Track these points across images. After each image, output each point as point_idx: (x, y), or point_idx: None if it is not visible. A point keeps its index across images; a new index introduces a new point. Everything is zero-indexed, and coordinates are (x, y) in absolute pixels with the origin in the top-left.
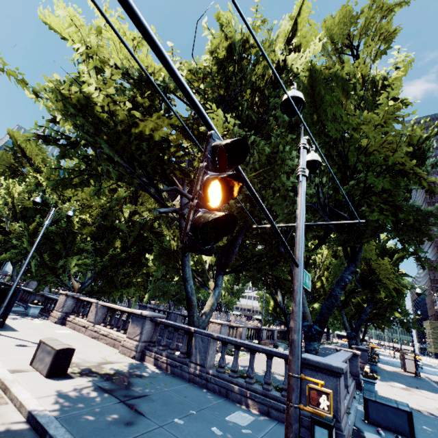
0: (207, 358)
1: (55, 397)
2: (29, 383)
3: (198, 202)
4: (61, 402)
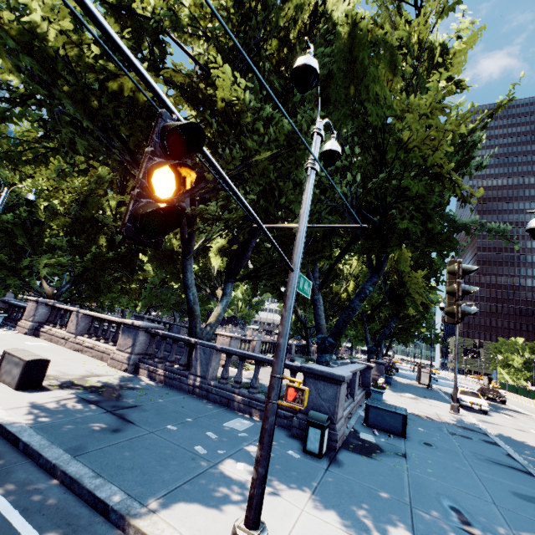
0: (208, 370)
1: (28, 408)
2: None
3: (140, 192)
4: (35, 412)
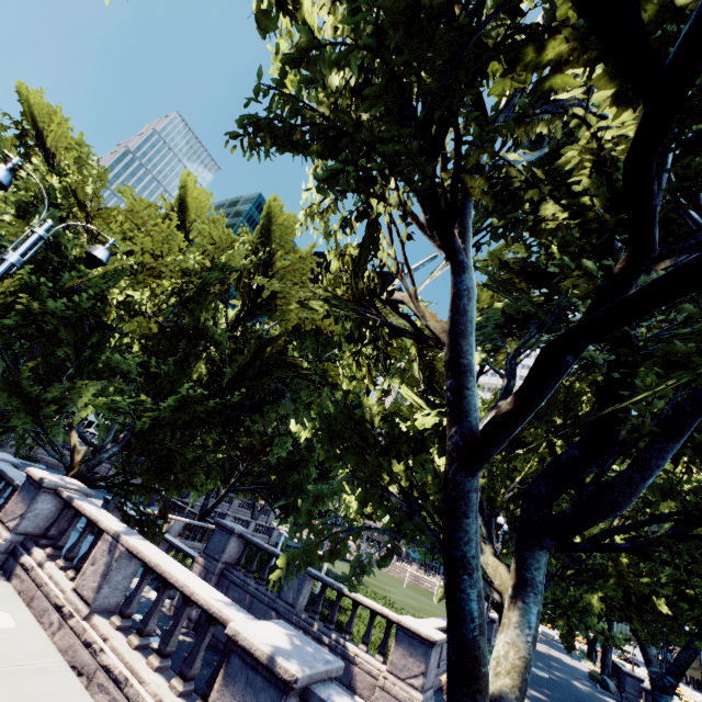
0: None
1: None
2: None
3: None
4: None
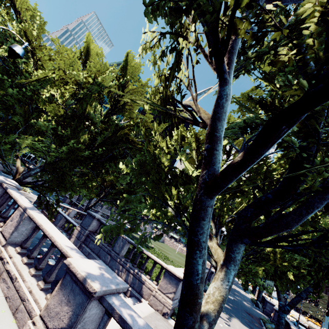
0: None
1: None
2: None
3: None
4: None
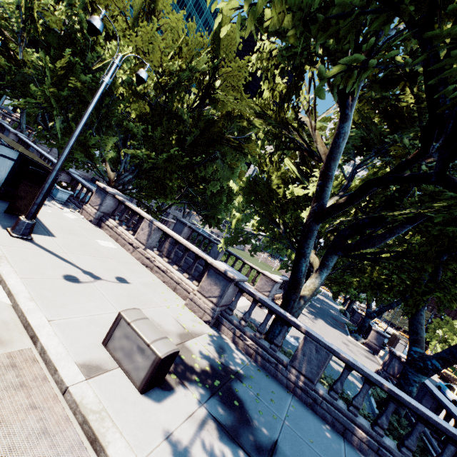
0: (319, 375)
1: None
2: (125, 419)
3: None
4: None
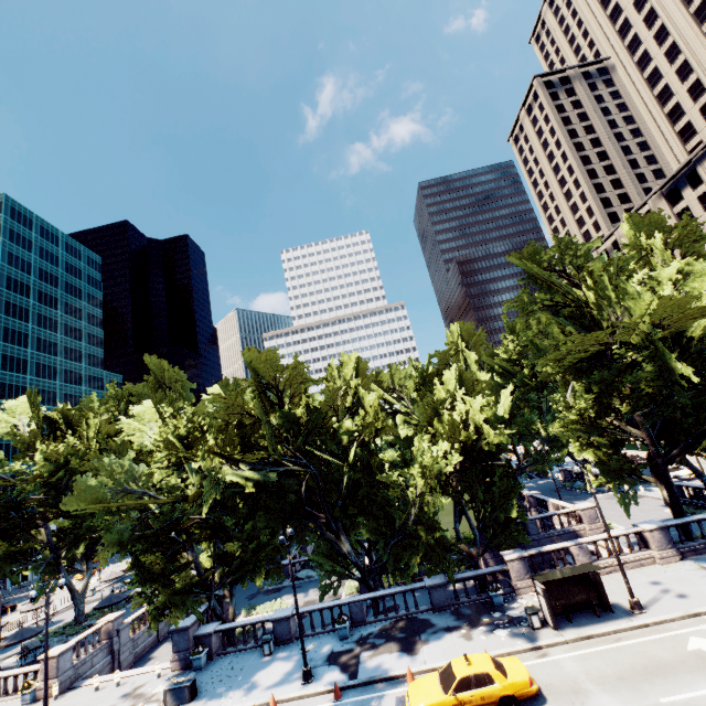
0: None
1: None
2: None
3: None
4: None
